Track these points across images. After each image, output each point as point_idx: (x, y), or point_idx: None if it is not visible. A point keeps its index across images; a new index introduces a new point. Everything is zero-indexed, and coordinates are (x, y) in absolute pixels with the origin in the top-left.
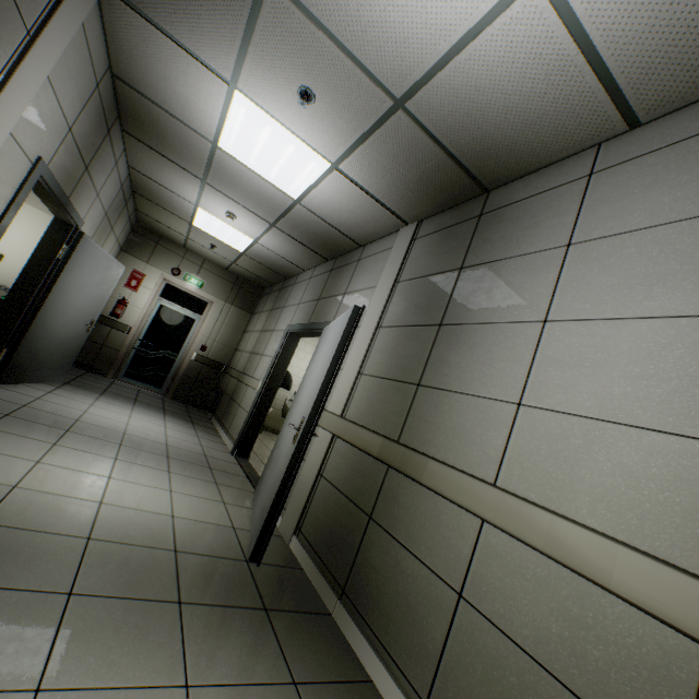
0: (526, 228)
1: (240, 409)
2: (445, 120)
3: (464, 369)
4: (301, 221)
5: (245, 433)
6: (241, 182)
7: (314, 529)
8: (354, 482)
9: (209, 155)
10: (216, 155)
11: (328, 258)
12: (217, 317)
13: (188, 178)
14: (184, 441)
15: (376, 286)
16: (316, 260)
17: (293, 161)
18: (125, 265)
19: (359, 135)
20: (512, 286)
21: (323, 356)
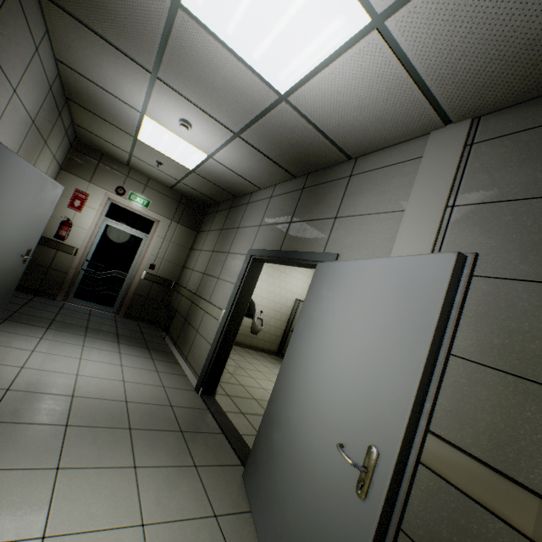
0: None
1: (199, 336)
2: None
3: None
4: (279, 127)
5: (210, 369)
6: (207, 72)
7: None
8: None
9: (164, 26)
10: (176, 23)
11: (296, 174)
12: (164, 235)
13: (133, 71)
14: (144, 387)
15: (399, 210)
16: (279, 177)
17: (302, 18)
18: (66, 185)
19: None
20: None
21: (363, 321)
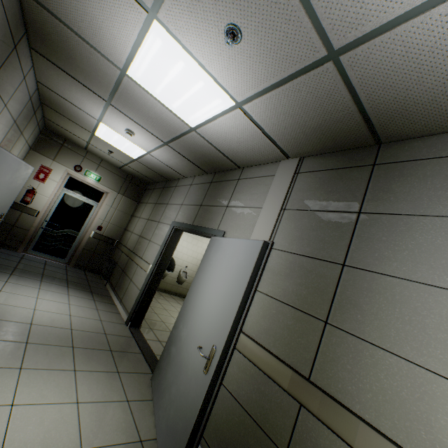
0: (440, 189)
1: (132, 283)
2: (375, 77)
3: (385, 323)
4: (193, 144)
5: (137, 308)
6: (144, 108)
7: (217, 439)
8: (260, 404)
9: (116, 81)
10: (123, 81)
11: (208, 172)
12: (111, 204)
13: (93, 98)
14: (86, 320)
15: (260, 207)
16: (197, 172)
17: (199, 95)
18: (33, 161)
19: (275, 81)
20: (434, 247)
21: (224, 276)
